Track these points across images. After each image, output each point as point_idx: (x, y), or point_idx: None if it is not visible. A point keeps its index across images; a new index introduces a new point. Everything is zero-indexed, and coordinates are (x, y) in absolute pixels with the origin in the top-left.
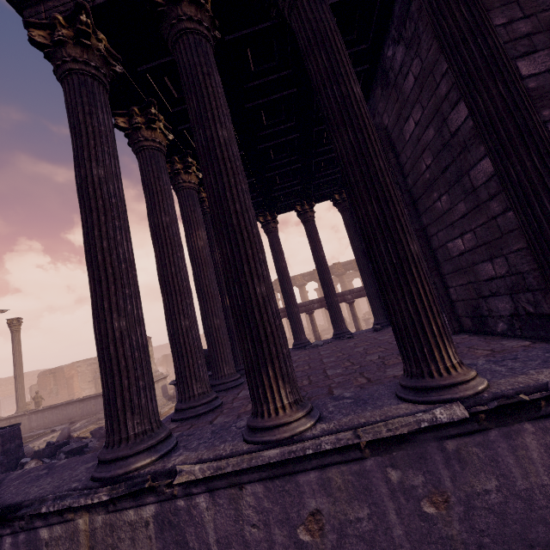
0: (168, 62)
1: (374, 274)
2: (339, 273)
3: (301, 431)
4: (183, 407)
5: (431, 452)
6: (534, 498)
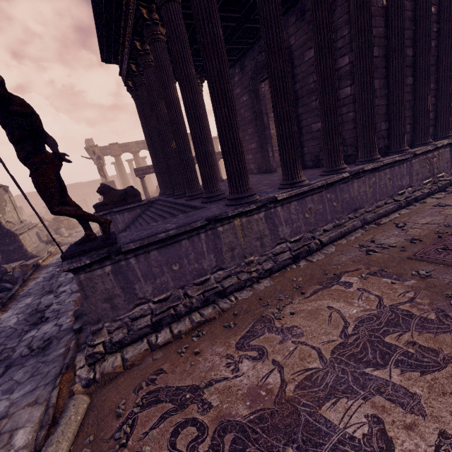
0: None
1: (323, 129)
2: None
3: (309, 183)
4: (216, 195)
5: (337, 188)
6: (354, 199)
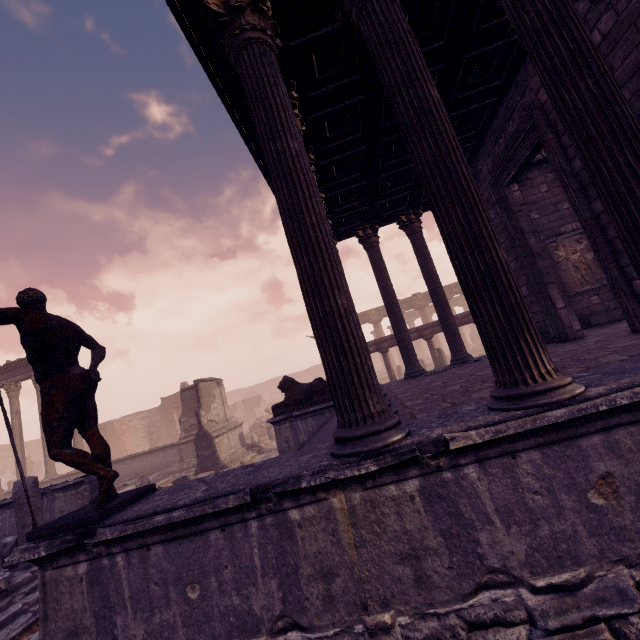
0: (323, 34)
1: (621, 235)
2: (421, 305)
3: (579, 393)
4: None
5: None
6: None
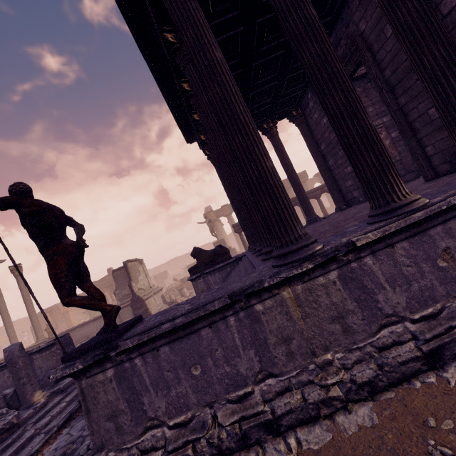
0: None
1: (438, 105)
2: None
3: (427, 202)
4: None
5: None
6: None
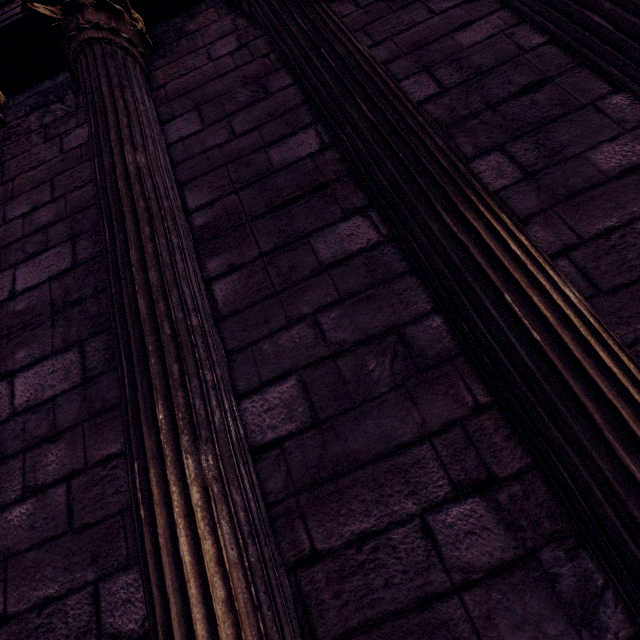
0: None
1: None
2: None
3: None
4: None
5: None
6: None
